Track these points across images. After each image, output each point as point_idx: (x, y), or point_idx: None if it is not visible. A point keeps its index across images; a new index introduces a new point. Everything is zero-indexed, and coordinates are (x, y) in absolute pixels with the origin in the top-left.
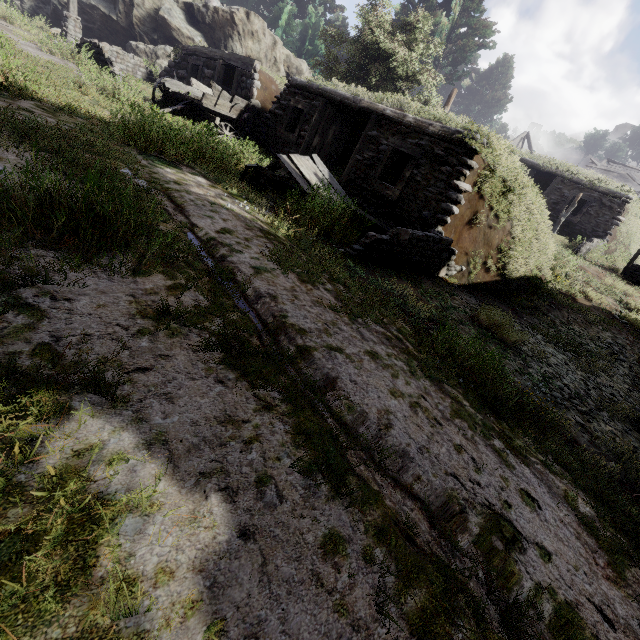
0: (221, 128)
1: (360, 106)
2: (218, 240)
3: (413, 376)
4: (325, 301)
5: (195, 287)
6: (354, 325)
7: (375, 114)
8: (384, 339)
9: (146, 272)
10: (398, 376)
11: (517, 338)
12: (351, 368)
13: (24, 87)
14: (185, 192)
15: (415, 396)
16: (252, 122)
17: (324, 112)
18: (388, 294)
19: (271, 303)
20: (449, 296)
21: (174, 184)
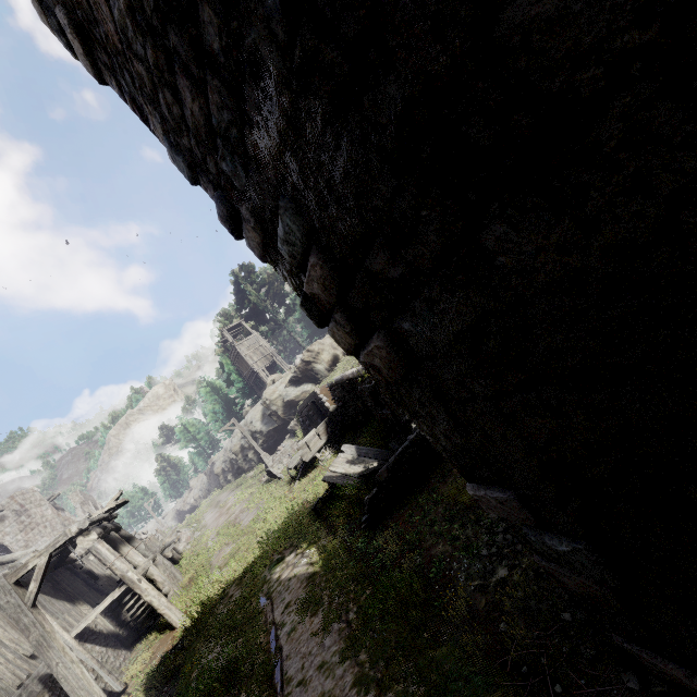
0: (324, 454)
1: (345, 380)
2: (279, 623)
3: (338, 667)
4: (315, 628)
5: (252, 689)
6: (323, 640)
7: (350, 380)
8: (336, 638)
9: (238, 696)
10: (328, 676)
11: (470, 499)
12: (305, 692)
13: (229, 581)
14: (278, 586)
15: (330, 690)
16: (339, 420)
17: (346, 389)
18: (379, 552)
19: (285, 664)
20: (448, 476)
21: (275, 584)
